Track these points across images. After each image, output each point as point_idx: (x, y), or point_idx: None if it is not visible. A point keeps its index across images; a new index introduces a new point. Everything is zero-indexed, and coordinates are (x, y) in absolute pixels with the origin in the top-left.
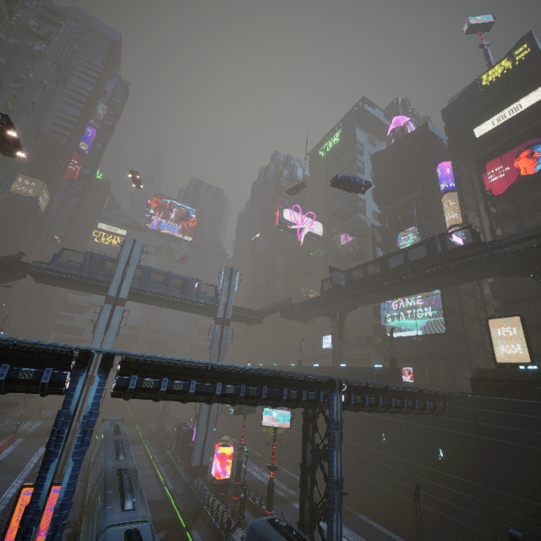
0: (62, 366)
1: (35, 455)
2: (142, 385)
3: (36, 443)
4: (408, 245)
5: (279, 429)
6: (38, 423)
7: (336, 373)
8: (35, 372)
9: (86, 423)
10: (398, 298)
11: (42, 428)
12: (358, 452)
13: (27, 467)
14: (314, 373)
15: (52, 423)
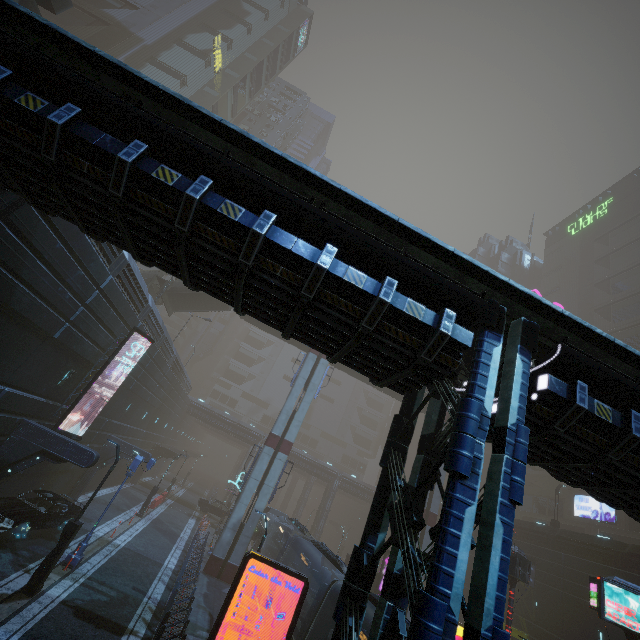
0: (455, 321)
1: (187, 525)
2: (592, 410)
3: (185, 511)
4: None
5: (519, 634)
6: (182, 491)
7: None
8: (427, 312)
9: (513, 445)
10: None
11: (187, 497)
12: None
13: (182, 537)
14: (609, 551)
15: (195, 495)
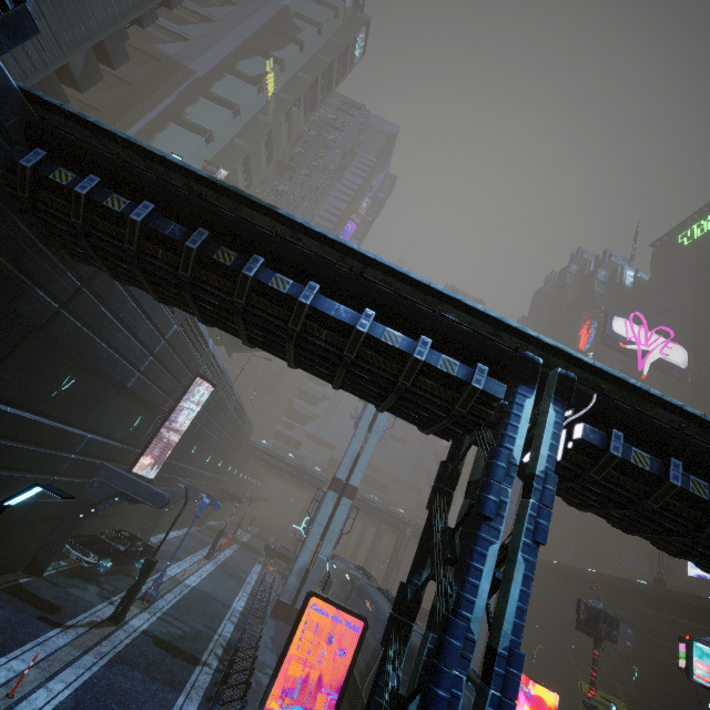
0: (490, 374)
1: (253, 570)
2: (628, 458)
3: (251, 557)
4: None
5: (615, 702)
6: (248, 536)
7: None
8: (460, 367)
9: (540, 491)
10: None
11: (253, 542)
12: None
13: (249, 581)
14: None
15: (260, 541)
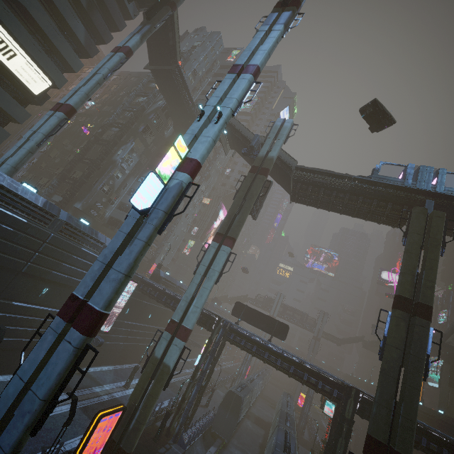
0: None
1: None
2: None
3: None
4: (441, 322)
5: None
6: None
7: (372, 388)
8: None
9: None
10: (436, 358)
11: None
12: (366, 430)
13: None
14: (365, 386)
15: None
